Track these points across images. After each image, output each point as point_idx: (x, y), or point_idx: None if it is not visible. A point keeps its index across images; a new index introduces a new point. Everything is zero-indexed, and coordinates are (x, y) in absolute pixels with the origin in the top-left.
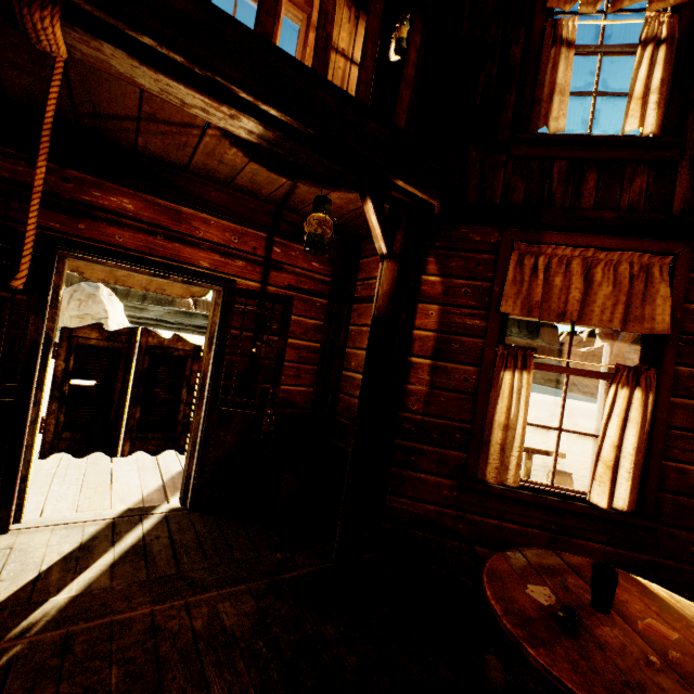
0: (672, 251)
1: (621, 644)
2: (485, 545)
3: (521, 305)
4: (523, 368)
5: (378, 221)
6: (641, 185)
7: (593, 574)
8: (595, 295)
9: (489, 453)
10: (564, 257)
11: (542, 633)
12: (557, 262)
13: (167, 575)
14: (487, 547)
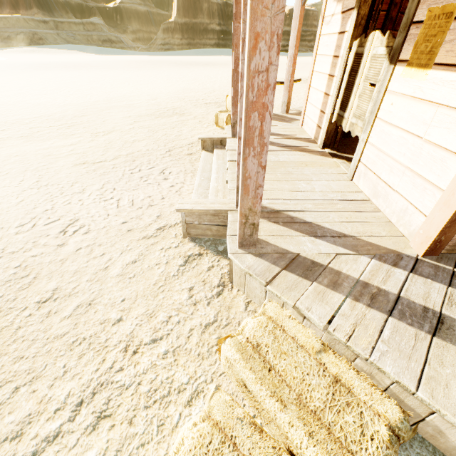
0: None
1: None
2: None
3: None
4: None
5: None
6: None
7: None
8: None
9: None
10: None
11: None
12: None
13: None
14: None
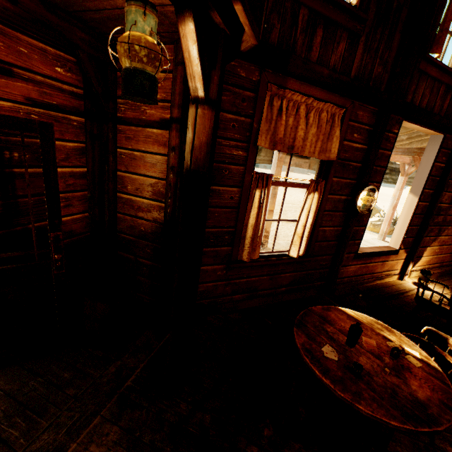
0: (346, 105)
1: (371, 366)
2: (240, 293)
3: (269, 140)
4: (266, 186)
5: (199, 54)
6: (342, 50)
7: (351, 331)
8: (308, 133)
9: (245, 244)
10: (296, 102)
11: (353, 387)
12: (292, 106)
13: None
14: (241, 293)
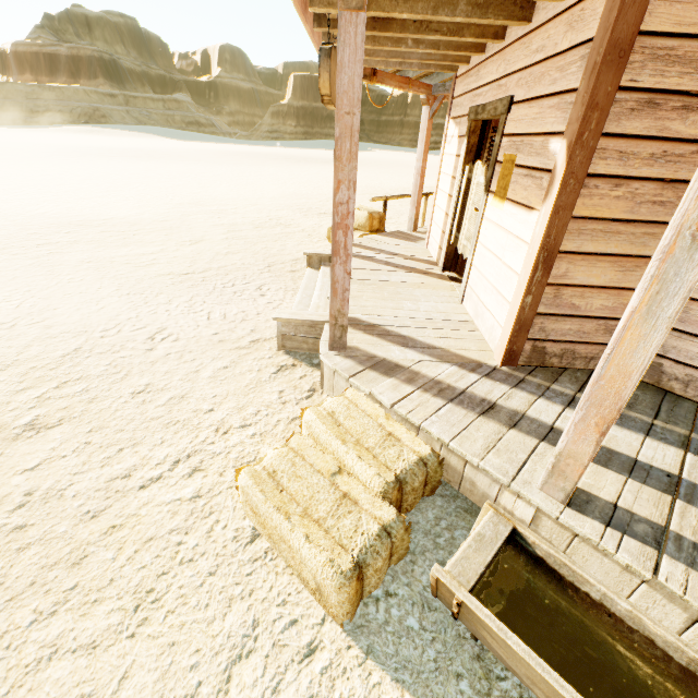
0: None
1: None
2: None
3: None
4: None
5: None
6: None
7: None
8: None
9: None
10: None
11: None
12: None
13: None
14: None
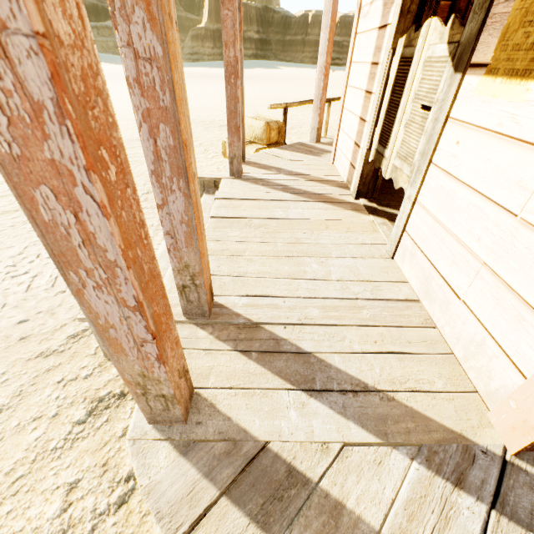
0: None
1: None
2: None
3: None
4: None
5: None
6: None
7: None
8: None
9: None
10: None
11: None
12: None
13: None
14: None
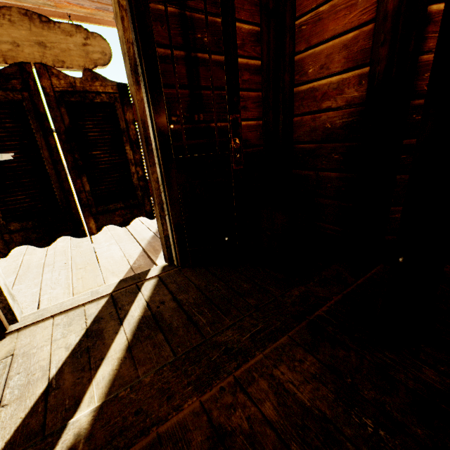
0: None
1: None
2: None
3: None
4: None
5: None
6: None
7: None
8: None
9: None
10: None
11: None
12: None
13: (194, 346)
14: None
